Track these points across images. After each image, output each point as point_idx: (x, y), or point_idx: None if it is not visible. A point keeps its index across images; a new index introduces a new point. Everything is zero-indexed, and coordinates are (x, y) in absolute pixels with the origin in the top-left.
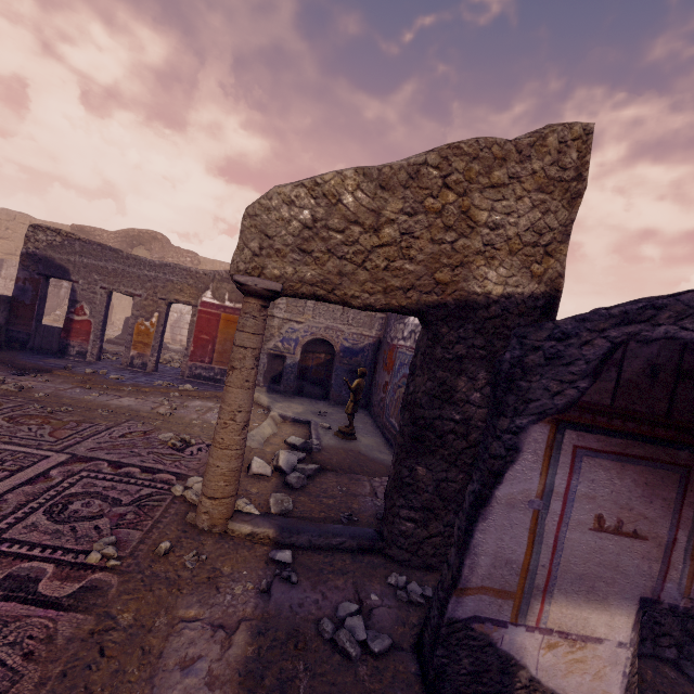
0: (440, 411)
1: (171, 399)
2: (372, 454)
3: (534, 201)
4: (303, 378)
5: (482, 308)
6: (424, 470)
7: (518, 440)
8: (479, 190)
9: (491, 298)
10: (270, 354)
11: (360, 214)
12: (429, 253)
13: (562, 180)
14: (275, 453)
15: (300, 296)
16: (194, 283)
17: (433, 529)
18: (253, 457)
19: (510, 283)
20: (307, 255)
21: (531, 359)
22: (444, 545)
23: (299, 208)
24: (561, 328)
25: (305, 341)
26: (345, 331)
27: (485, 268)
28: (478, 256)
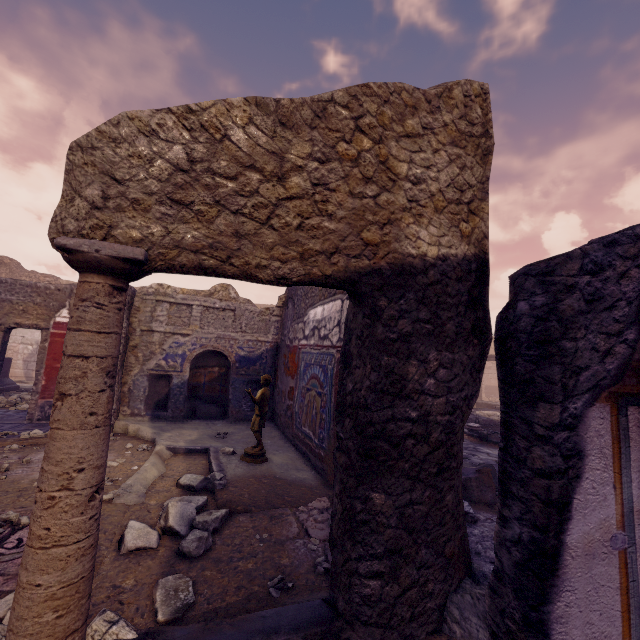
0: (392, 410)
1: (4, 455)
2: (290, 476)
3: (450, 155)
4: (195, 398)
5: (420, 273)
6: (382, 496)
7: (578, 438)
8: (395, 138)
9: (428, 261)
10: (151, 375)
11: (257, 156)
12: (351, 208)
13: (472, 135)
14: (164, 505)
15: (179, 270)
16: (43, 301)
17: (405, 580)
18: (129, 520)
19: (443, 243)
20: (184, 208)
21: (568, 304)
22: (421, 599)
23: (166, 142)
24: (590, 256)
25: (193, 355)
26: (239, 339)
27: (415, 226)
28: (405, 213)
